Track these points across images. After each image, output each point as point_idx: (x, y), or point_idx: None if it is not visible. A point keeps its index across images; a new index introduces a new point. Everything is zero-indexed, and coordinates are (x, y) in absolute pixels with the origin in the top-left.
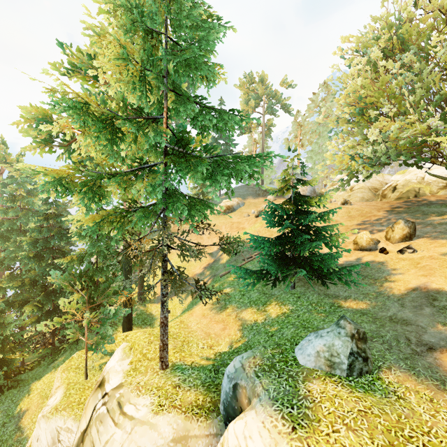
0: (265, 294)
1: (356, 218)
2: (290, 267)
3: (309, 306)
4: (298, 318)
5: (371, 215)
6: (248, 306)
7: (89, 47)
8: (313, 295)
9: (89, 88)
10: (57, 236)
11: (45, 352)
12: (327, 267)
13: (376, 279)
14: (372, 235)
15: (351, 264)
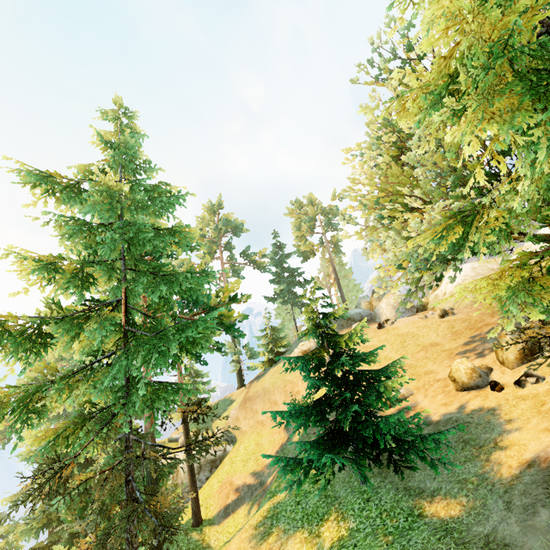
0: (326, 497)
1: (463, 334)
2: (336, 449)
3: (377, 518)
4: (353, 549)
5: (483, 324)
6: (298, 528)
7: None
8: (389, 492)
9: None
10: None
11: None
12: (401, 436)
13: (481, 446)
14: (482, 358)
15: (450, 419)
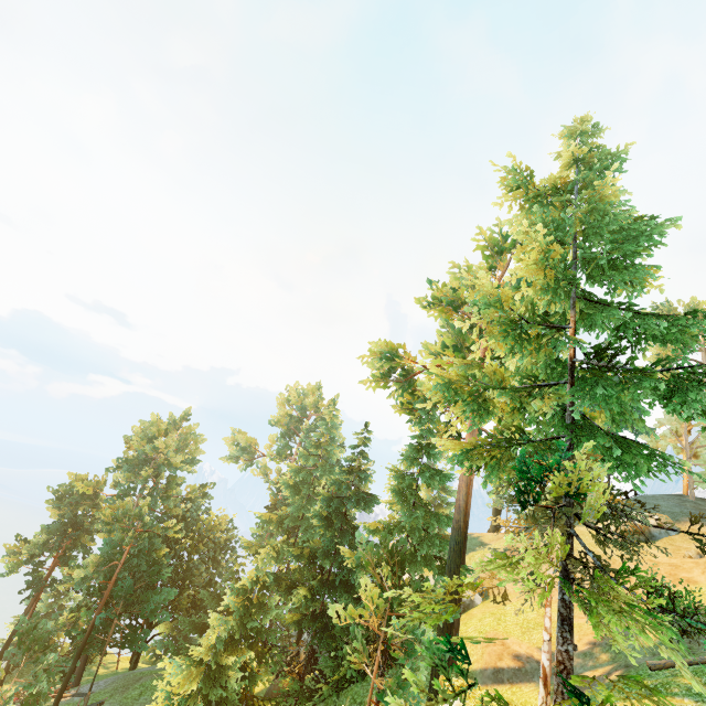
0: None
1: None
2: None
3: None
4: None
5: None
6: None
7: (453, 282)
8: None
9: (439, 322)
10: (354, 498)
11: (292, 685)
12: None
13: None
14: None
15: None
